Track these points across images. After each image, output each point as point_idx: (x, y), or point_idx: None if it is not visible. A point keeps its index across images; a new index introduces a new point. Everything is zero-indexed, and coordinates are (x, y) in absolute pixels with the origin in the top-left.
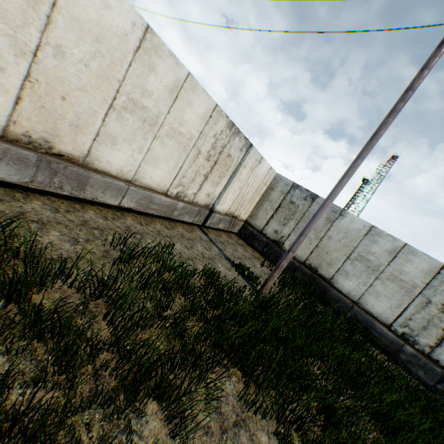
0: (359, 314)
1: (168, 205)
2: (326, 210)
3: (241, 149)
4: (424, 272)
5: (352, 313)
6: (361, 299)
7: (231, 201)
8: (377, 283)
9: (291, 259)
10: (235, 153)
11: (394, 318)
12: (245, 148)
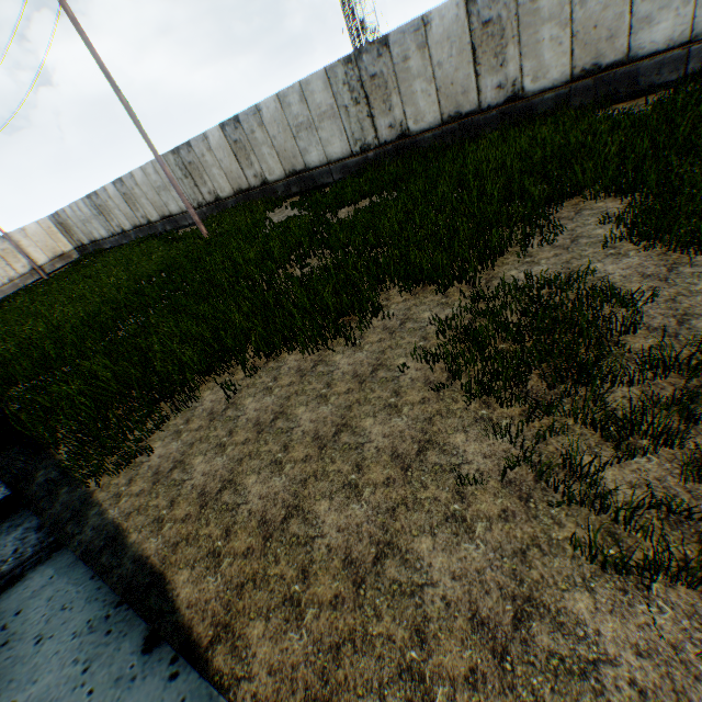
0: (108, 242)
1: (14, 286)
2: (16, 245)
3: (6, 242)
4: (87, 207)
5: (109, 244)
6: (102, 236)
7: (44, 255)
8: (94, 225)
9: (90, 246)
10: (6, 246)
11: (107, 232)
12: (6, 239)
